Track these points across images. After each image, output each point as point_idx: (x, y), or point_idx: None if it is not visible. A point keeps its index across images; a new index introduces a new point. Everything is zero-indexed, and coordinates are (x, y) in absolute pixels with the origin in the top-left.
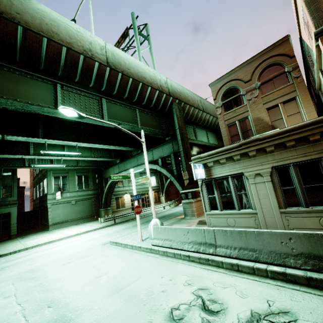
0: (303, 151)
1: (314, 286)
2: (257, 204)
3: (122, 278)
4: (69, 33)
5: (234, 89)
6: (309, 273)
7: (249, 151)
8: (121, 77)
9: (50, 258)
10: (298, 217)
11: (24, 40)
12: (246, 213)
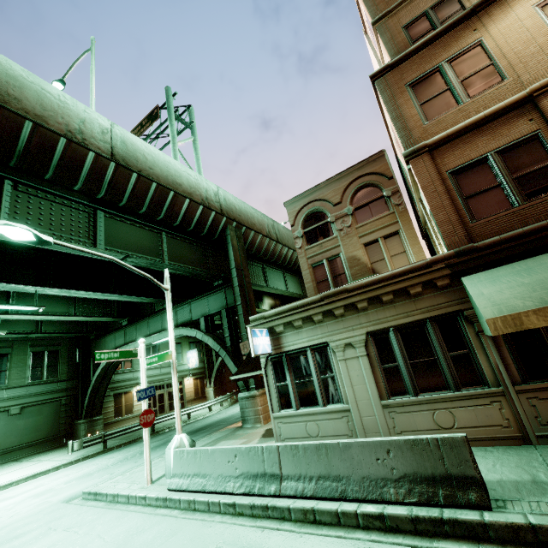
0: (404, 308)
1: (422, 532)
2: (349, 394)
3: None
4: (42, 101)
5: (319, 212)
6: (415, 510)
7: (334, 307)
8: (137, 180)
9: None
10: (405, 413)
11: None
12: (335, 410)
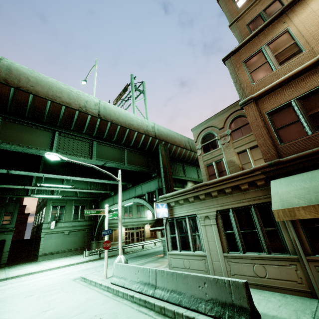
0: (238, 198)
1: None
2: (206, 246)
3: (63, 314)
4: (70, 96)
5: (211, 134)
6: None
7: (199, 194)
8: (110, 125)
9: (19, 289)
10: (237, 263)
11: (34, 103)
12: (198, 255)
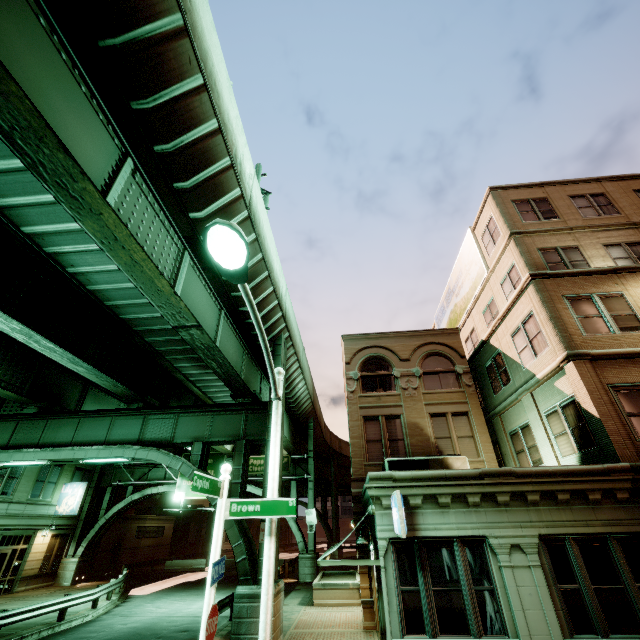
0: (582, 515)
1: None
2: (519, 621)
3: None
4: (229, 111)
5: (383, 361)
6: None
7: (499, 491)
8: (251, 243)
9: None
10: None
11: (165, 39)
12: None
